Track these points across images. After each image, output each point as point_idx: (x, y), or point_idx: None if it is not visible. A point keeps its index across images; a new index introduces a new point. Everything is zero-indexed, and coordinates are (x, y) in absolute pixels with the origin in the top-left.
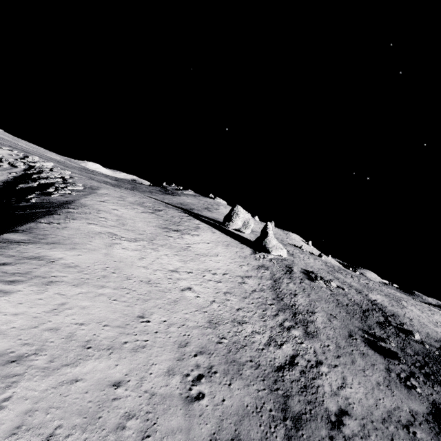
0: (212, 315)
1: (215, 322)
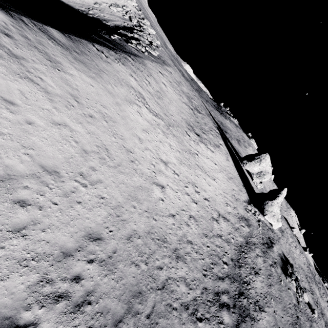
0: (158, 228)
1: (154, 237)
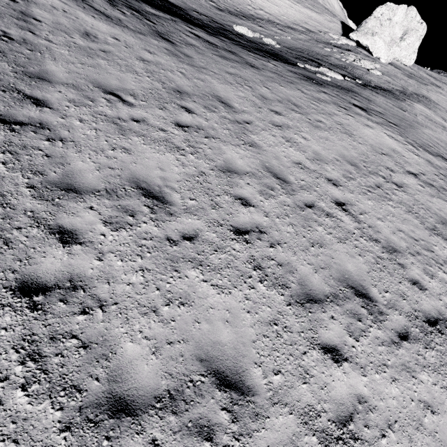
0: None
1: None
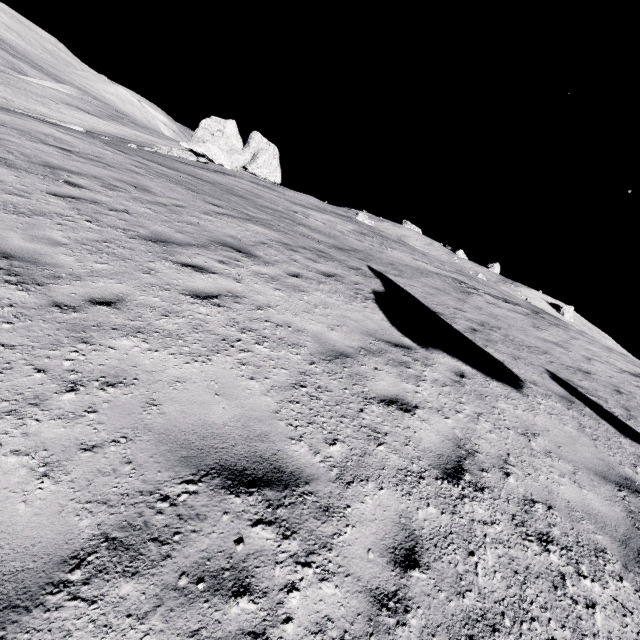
0: None
1: None
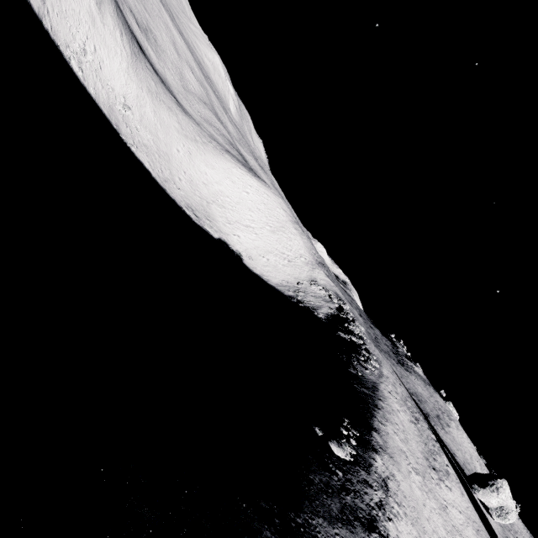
0: None
1: None
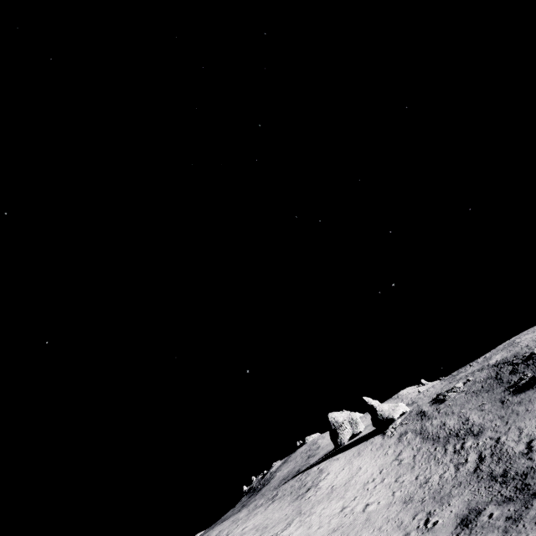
0: (402, 498)
1: (408, 499)
